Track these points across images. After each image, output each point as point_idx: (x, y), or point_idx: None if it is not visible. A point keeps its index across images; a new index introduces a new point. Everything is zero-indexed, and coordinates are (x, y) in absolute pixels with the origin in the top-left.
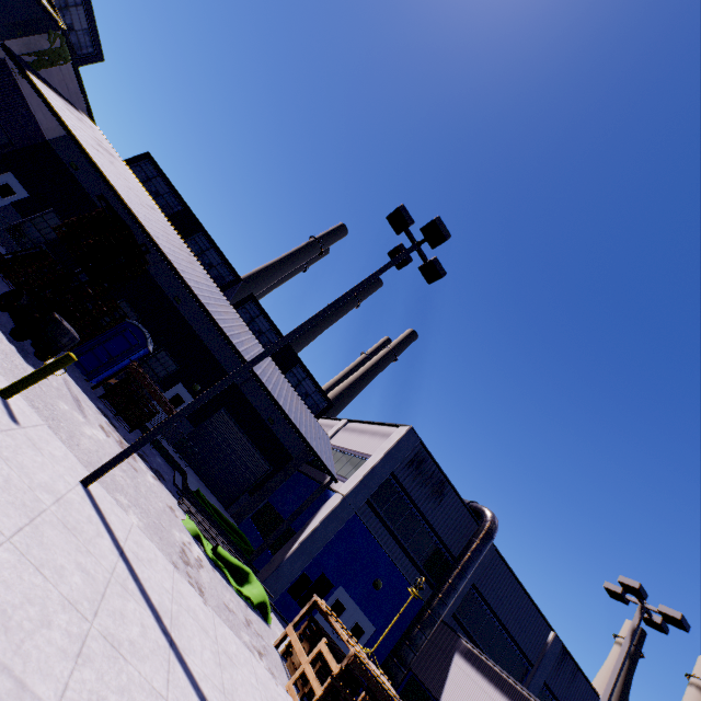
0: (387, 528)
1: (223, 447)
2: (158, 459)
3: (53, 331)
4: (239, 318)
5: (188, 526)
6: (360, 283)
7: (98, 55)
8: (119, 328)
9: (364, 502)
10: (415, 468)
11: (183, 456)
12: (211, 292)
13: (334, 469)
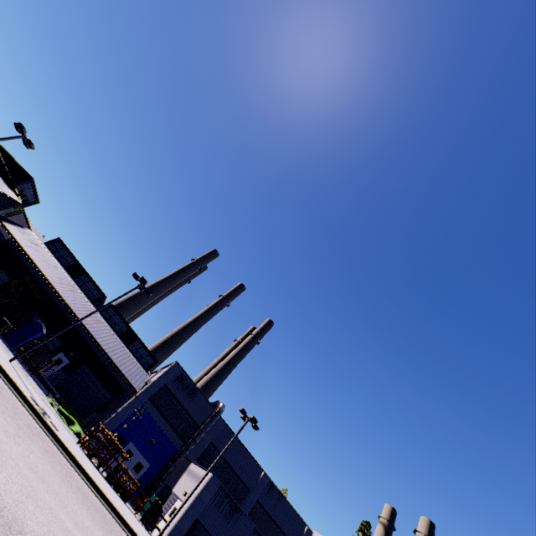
0: (160, 412)
1: (84, 386)
2: (42, 385)
3: (2, 323)
4: (99, 316)
5: (49, 400)
6: (116, 298)
7: (37, 202)
8: (30, 323)
9: (147, 398)
10: (179, 382)
11: (59, 392)
12: (82, 304)
13: (139, 387)
